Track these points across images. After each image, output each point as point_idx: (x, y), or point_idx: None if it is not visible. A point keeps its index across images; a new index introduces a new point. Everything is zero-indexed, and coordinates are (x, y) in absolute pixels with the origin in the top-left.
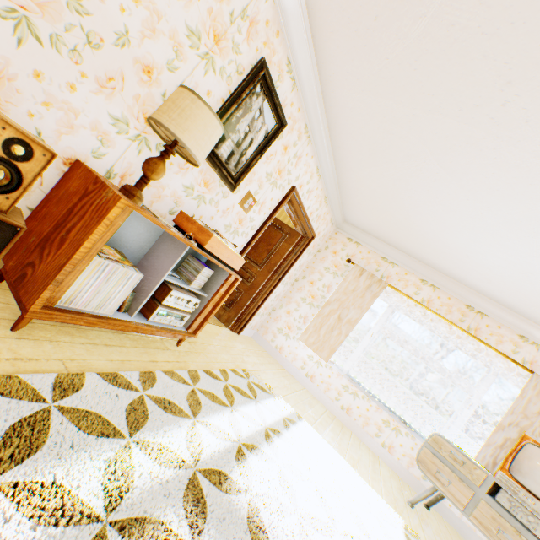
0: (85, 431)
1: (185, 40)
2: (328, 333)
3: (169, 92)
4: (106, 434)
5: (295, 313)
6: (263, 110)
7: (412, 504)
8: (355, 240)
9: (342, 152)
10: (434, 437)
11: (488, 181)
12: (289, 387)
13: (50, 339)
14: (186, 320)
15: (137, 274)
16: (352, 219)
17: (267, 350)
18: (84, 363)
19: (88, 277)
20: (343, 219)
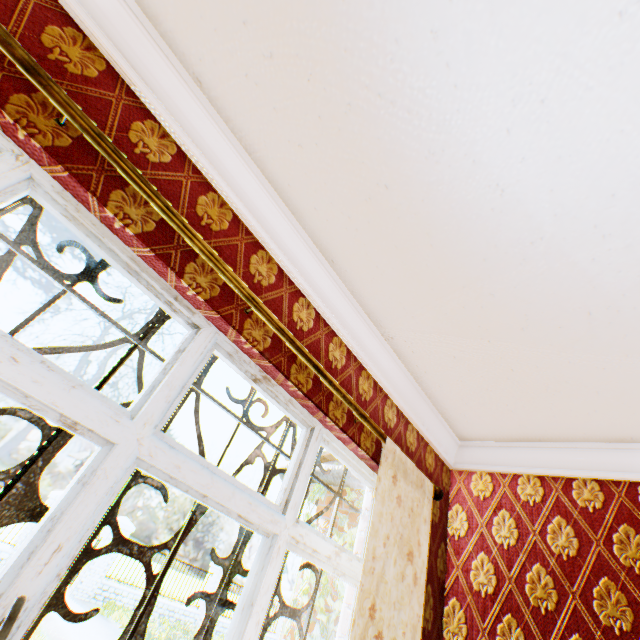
0: None
1: None
2: None
3: None
4: None
5: None
6: None
7: None
8: None
9: None
10: None
11: None
12: None
13: None
14: None
15: None
16: None
17: None
18: None
19: None
20: None
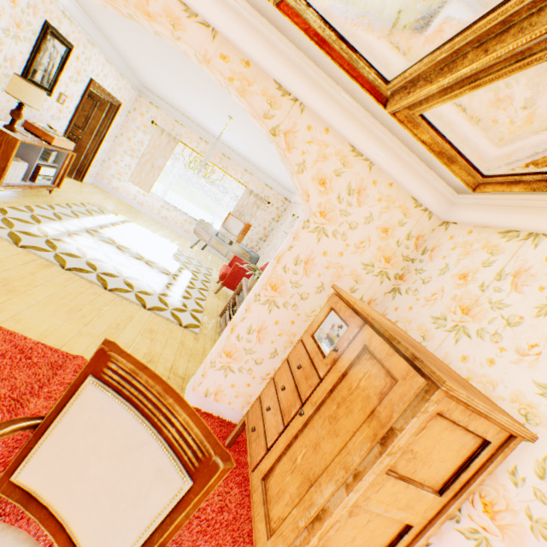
0: (48, 220)
1: (3, 36)
2: (147, 176)
3: (1, 63)
4: (54, 221)
5: (122, 163)
6: (56, 46)
7: (192, 248)
8: (156, 105)
9: (122, 54)
10: (201, 221)
11: (194, 103)
12: (127, 211)
13: (4, 196)
14: (52, 180)
15: (27, 165)
16: (149, 88)
17: (107, 191)
18: (24, 204)
19: (10, 170)
20: (143, 86)
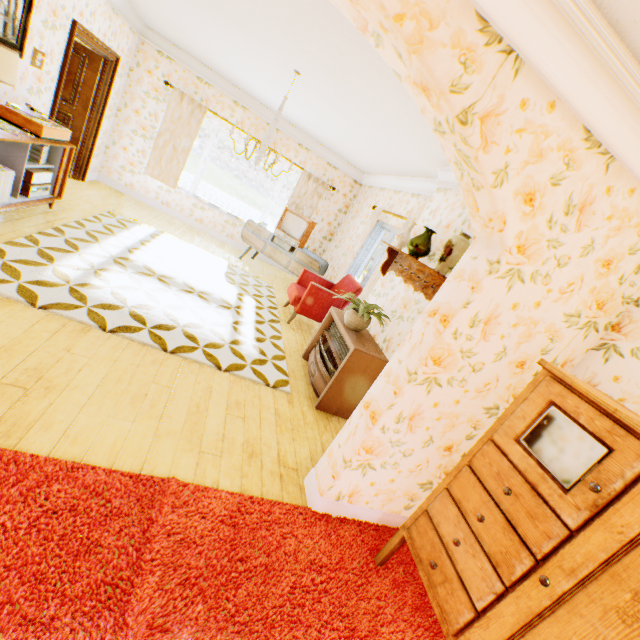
0: (61, 253)
1: None
2: (170, 165)
3: None
4: (69, 253)
5: (133, 149)
6: None
7: (241, 259)
8: (167, 55)
9: None
10: (249, 222)
11: (234, 50)
12: (151, 216)
13: None
14: (50, 190)
15: (12, 173)
16: (155, 29)
17: (119, 190)
18: (22, 232)
19: None
20: (146, 26)
